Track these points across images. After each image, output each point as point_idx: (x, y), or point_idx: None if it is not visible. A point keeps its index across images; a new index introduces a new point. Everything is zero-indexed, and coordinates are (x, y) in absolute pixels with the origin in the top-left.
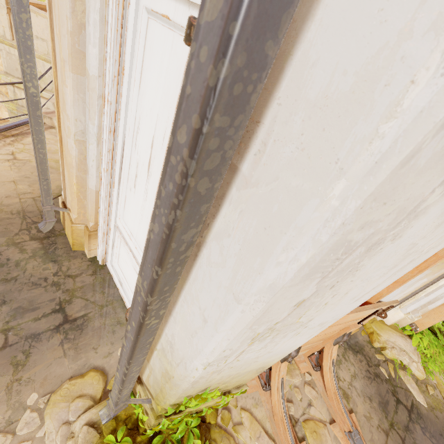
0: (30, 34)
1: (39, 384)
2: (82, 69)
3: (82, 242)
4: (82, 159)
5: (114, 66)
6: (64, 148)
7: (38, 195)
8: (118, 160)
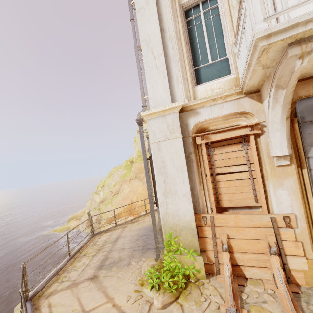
0: None
1: (146, 257)
2: None
3: None
4: None
5: None
6: None
7: None
8: None
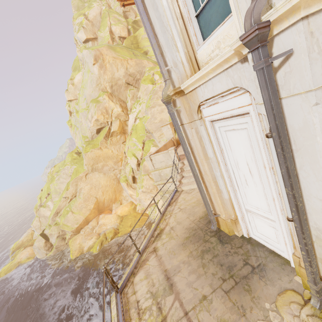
0: (191, 159)
1: (264, 299)
2: (207, 158)
3: (232, 229)
4: (218, 188)
5: (219, 150)
6: (209, 188)
7: (199, 219)
8: (233, 179)
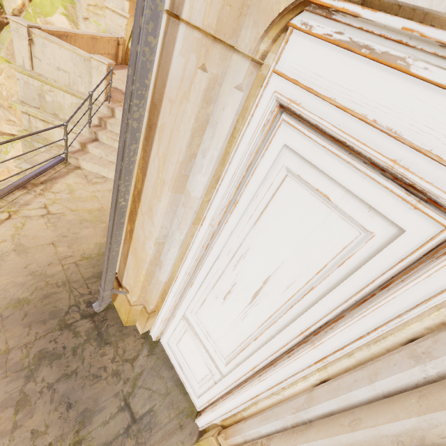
0: (134, 159)
1: None
2: (182, 188)
3: (135, 319)
4: (157, 256)
5: (227, 199)
6: (136, 242)
7: (79, 259)
8: (204, 268)
